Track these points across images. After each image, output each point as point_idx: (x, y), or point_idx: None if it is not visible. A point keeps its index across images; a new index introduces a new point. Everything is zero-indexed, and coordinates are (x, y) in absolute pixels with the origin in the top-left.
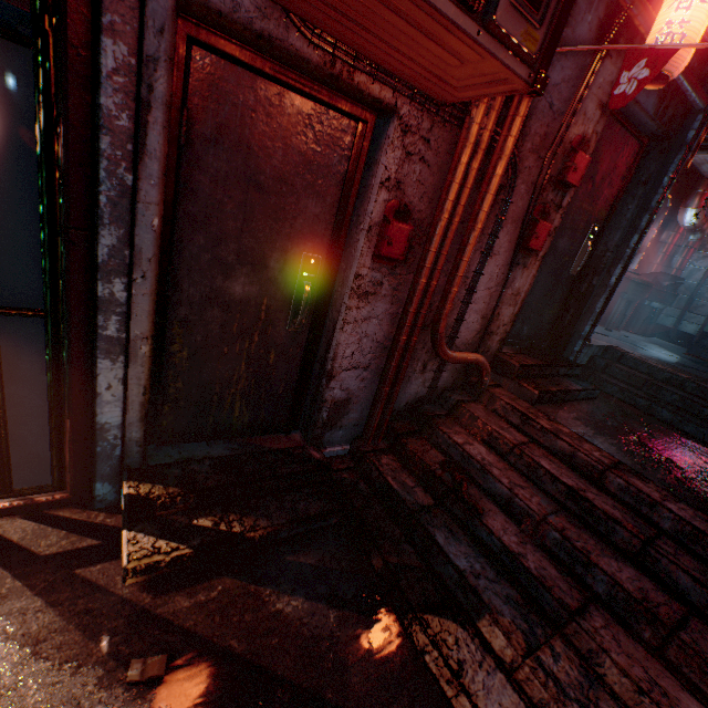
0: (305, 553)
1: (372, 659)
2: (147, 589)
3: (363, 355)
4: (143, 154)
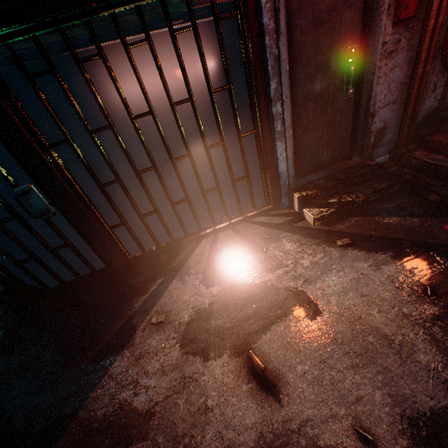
0: (386, 204)
1: (447, 230)
2: (323, 225)
3: (391, 95)
4: (279, 37)
